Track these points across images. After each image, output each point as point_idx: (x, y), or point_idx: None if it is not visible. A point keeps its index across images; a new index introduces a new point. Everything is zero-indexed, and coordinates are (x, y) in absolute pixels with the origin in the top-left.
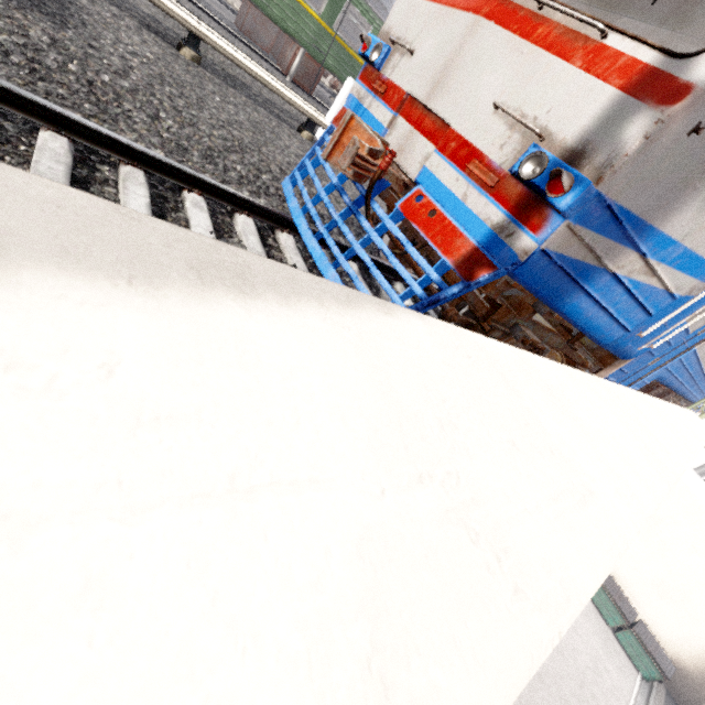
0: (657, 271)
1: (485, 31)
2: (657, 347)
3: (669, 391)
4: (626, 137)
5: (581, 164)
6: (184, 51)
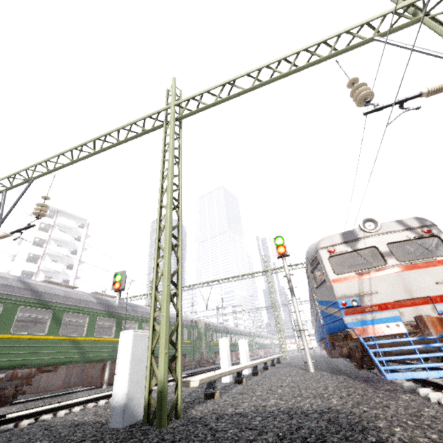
0: None
1: (405, 273)
2: None
3: None
4: None
5: None
6: (216, 394)
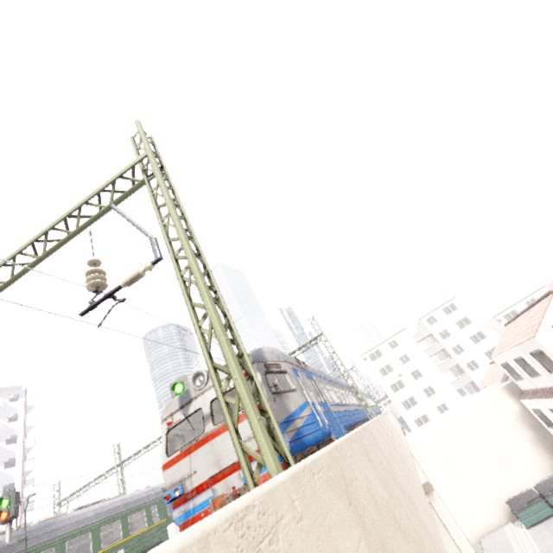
0: (302, 416)
1: (216, 441)
2: (328, 423)
3: (357, 426)
4: None
5: None
6: None
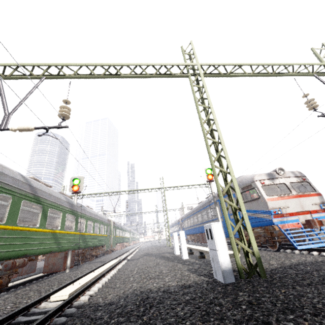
0: None
1: (300, 199)
2: None
3: None
4: (322, 199)
5: (323, 203)
6: None
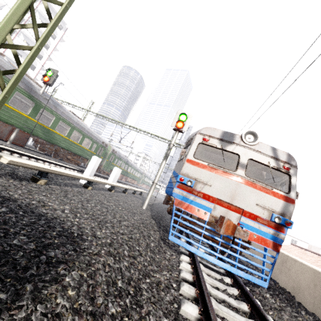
0: None
1: (242, 186)
2: None
3: None
4: (290, 210)
5: (285, 216)
6: (40, 181)
